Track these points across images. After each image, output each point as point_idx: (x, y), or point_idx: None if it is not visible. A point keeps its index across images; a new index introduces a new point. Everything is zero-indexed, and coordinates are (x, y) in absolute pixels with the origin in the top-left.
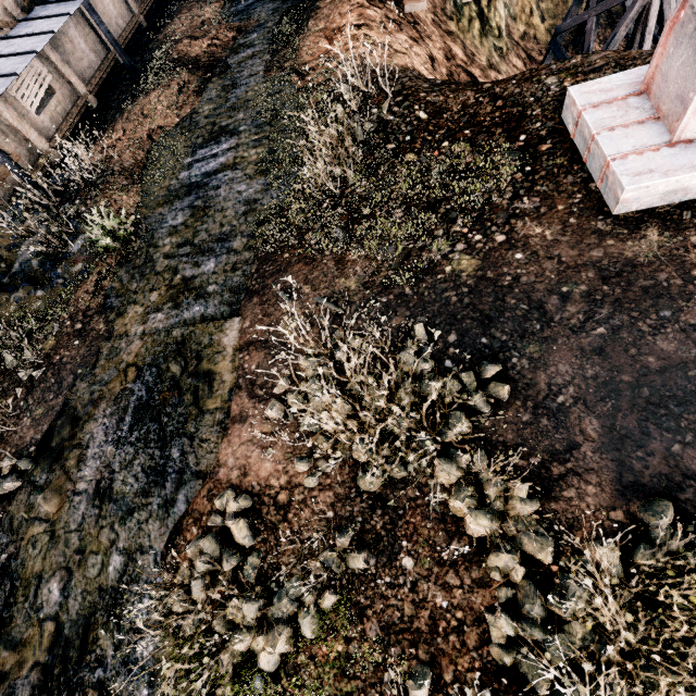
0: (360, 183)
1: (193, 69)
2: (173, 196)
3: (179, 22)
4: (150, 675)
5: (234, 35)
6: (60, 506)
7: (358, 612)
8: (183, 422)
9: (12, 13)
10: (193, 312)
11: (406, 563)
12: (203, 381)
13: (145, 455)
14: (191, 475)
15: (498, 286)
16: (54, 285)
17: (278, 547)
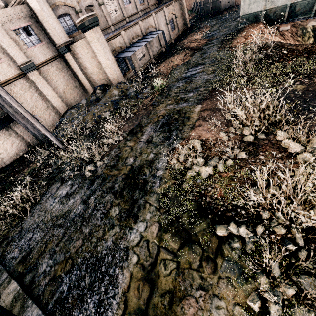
0: (254, 72)
1: (190, 50)
2: (179, 80)
3: (186, 40)
4: (160, 178)
5: (206, 41)
6: (134, 144)
7: (239, 167)
8: (177, 127)
9: (142, 33)
10: (183, 105)
11: (261, 157)
12: (186, 118)
13: (163, 134)
14: (179, 138)
15: (314, 91)
16: (138, 98)
17: (210, 152)
